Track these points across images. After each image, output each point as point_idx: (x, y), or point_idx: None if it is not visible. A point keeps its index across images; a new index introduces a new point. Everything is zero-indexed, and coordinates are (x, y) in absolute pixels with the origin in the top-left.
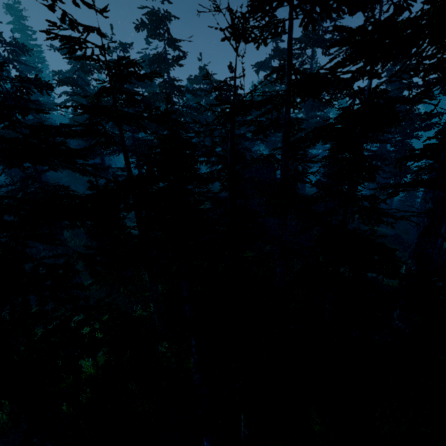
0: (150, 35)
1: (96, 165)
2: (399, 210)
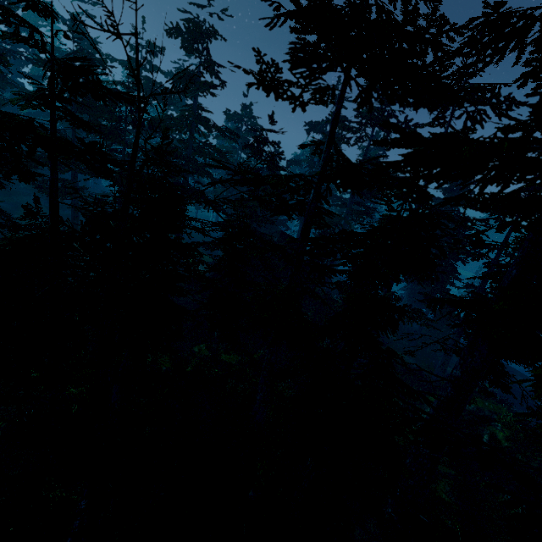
0: (184, 46)
1: (63, 182)
2: (421, 368)
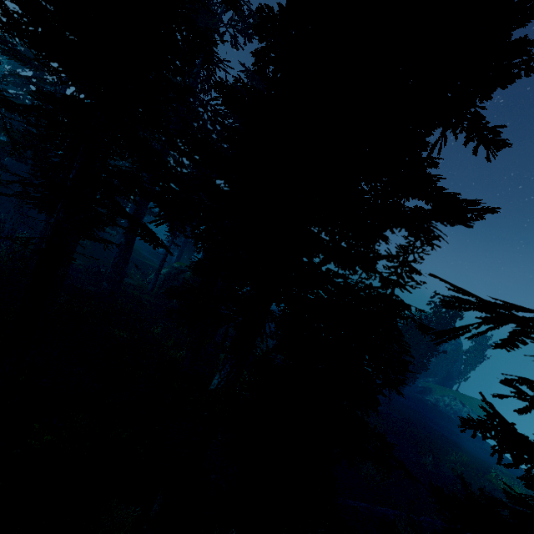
0: None
1: None
2: None
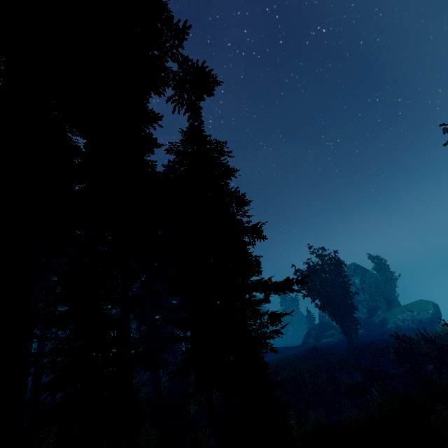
0: None
1: None
2: None
